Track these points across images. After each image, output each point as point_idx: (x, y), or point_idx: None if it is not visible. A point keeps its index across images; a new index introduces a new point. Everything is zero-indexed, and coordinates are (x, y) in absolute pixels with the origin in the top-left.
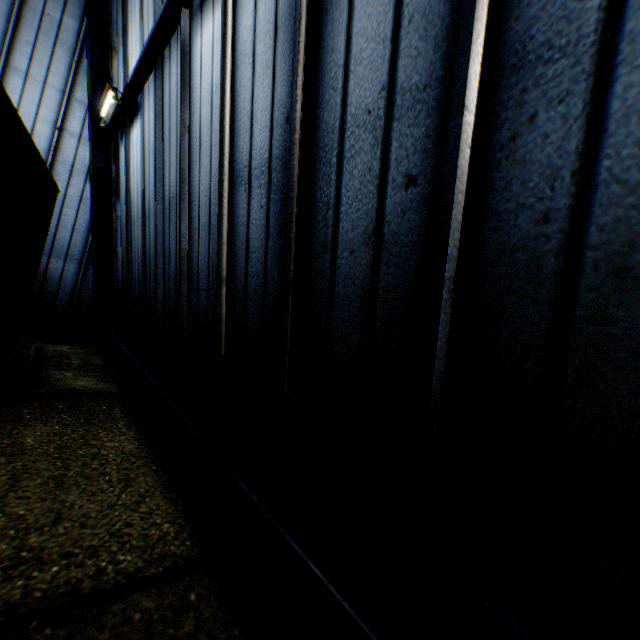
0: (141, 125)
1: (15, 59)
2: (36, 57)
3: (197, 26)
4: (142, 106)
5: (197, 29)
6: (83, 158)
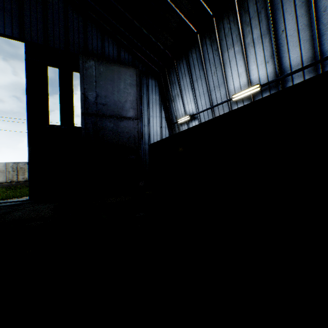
0: (198, 122)
1: (150, 113)
2: (153, 110)
3: (234, 105)
4: (198, 117)
5: (235, 105)
6: (167, 132)
